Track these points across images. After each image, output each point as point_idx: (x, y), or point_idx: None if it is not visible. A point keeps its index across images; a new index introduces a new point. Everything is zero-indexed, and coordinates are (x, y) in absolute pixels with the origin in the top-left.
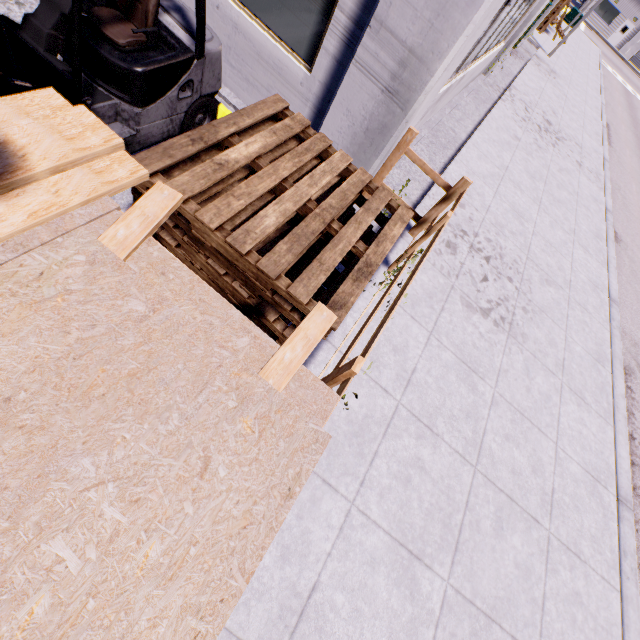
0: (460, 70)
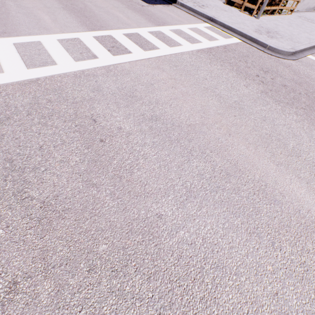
0: None
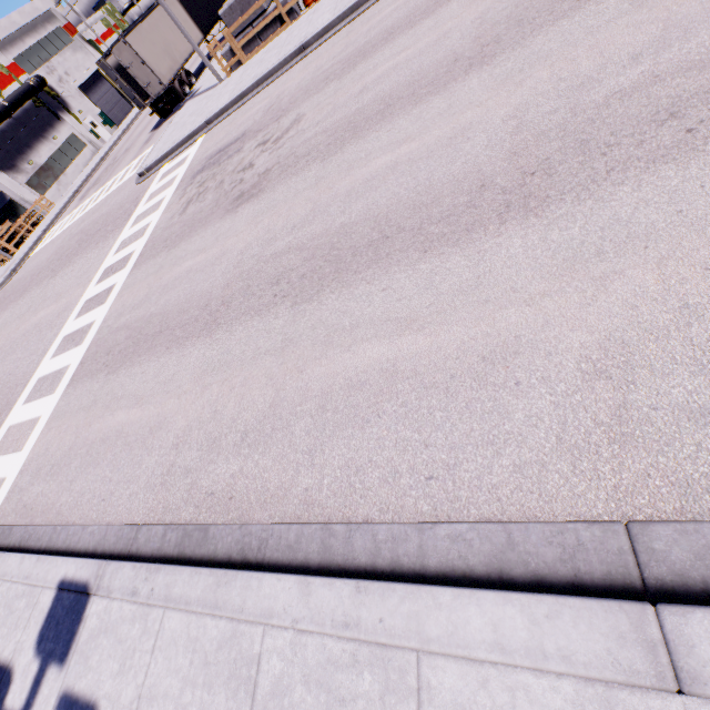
0: (61, 176)
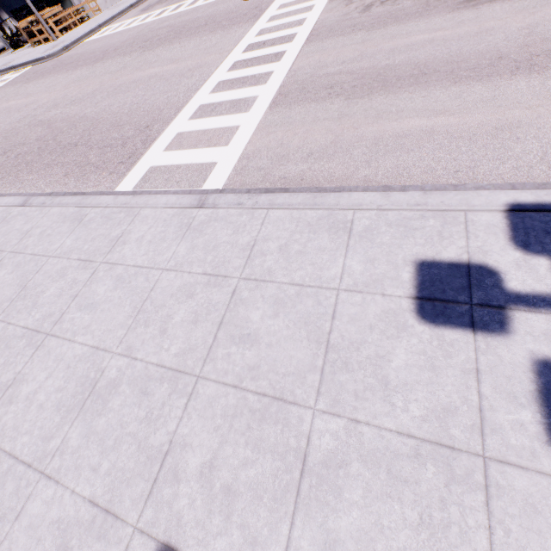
0: None
